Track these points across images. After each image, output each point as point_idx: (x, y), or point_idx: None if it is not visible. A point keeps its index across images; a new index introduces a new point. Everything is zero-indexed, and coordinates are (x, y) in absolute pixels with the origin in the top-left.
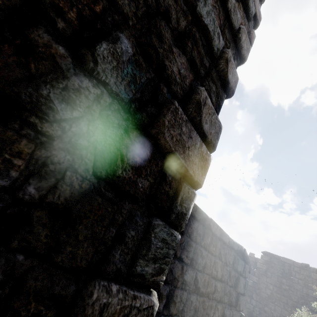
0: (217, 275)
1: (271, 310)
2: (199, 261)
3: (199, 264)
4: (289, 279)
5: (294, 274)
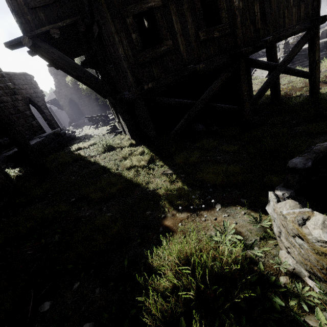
0: (24, 84)
1: (69, 87)
2: (16, 83)
3: (16, 84)
4: None
5: None
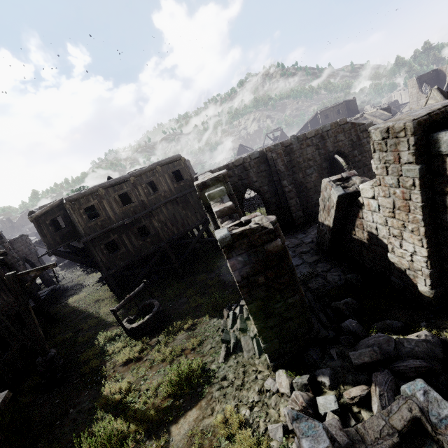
0: (21, 246)
1: None
2: (15, 248)
3: (16, 248)
4: None
5: None
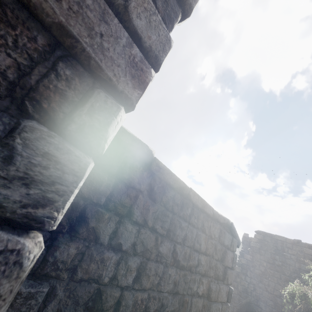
0: (201, 248)
1: (265, 285)
2: (178, 232)
3: (178, 235)
4: (281, 255)
5: (287, 250)
